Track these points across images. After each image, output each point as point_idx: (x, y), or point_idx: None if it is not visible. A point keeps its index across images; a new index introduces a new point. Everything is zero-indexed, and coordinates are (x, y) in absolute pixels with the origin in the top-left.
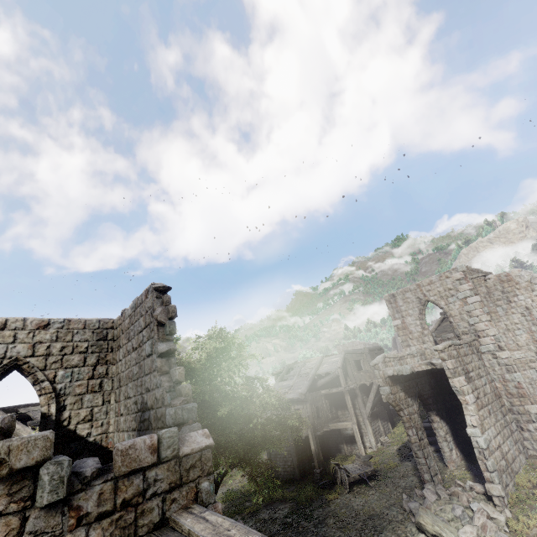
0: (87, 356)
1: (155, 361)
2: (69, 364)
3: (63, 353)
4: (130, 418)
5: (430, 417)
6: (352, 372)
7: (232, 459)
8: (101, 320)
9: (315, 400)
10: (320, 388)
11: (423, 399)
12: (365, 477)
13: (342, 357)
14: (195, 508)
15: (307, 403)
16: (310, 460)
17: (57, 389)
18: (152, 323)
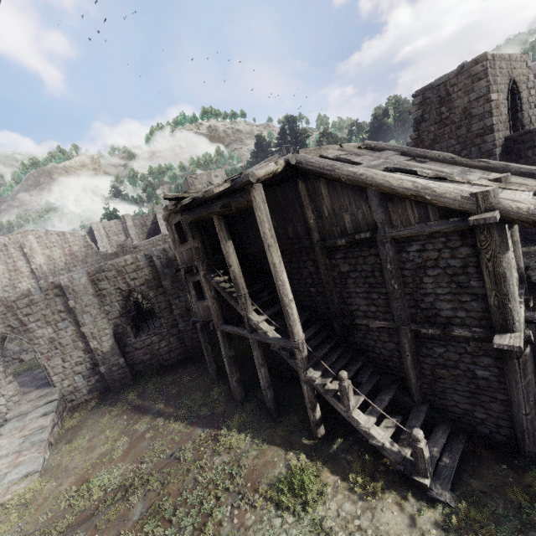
0: None
1: None
2: None
3: None
4: None
5: None
6: None
7: None
8: None
9: None
10: None
11: None
12: None
13: None
14: None
15: None
16: None
17: None
18: None
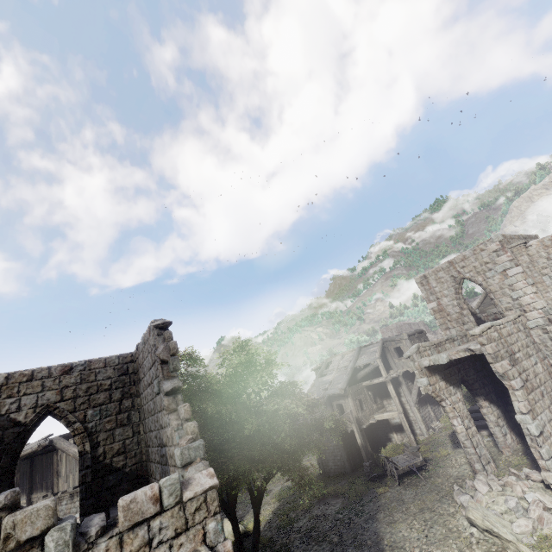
0: (112, 392)
1: (163, 400)
2: (96, 403)
3: (89, 394)
4: (154, 451)
5: (477, 402)
6: (393, 360)
7: (270, 468)
8: (119, 355)
9: (356, 393)
10: (362, 380)
11: (468, 385)
12: (414, 468)
13: (380, 346)
14: (202, 551)
15: (348, 397)
16: (359, 452)
17: (89, 428)
18: (156, 362)
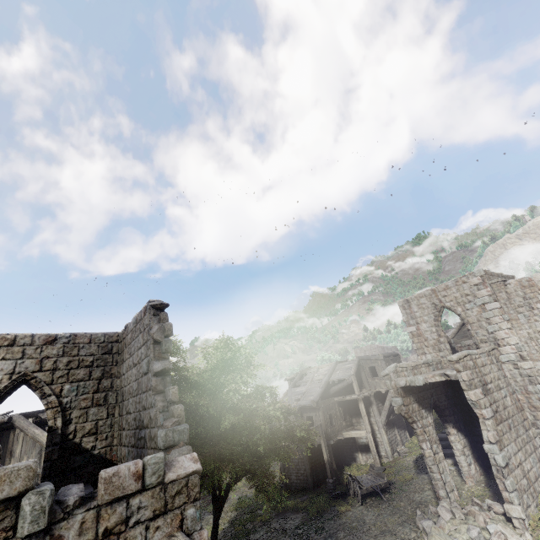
0: (92, 370)
1: (150, 380)
2: (75, 378)
3: (69, 368)
4: (130, 433)
5: (446, 429)
6: (367, 378)
7: (238, 470)
8: (106, 333)
9: (327, 408)
10: (334, 395)
11: (438, 411)
12: (378, 489)
13: (356, 364)
14: (179, 536)
15: (320, 410)
16: (323, 468)
17: (63, 403)
18: (148, 341)
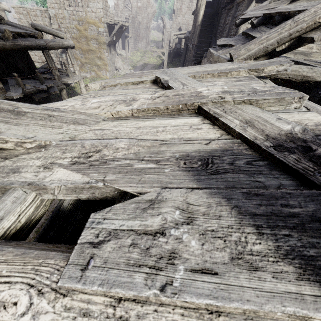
0: None
1: None
2: None
3: None
4: None
5: None
6: None
7: None
8: None
9: None
10: None
11: None
12: None
13: None
14: None
15: None
16: None
17: None
18: None
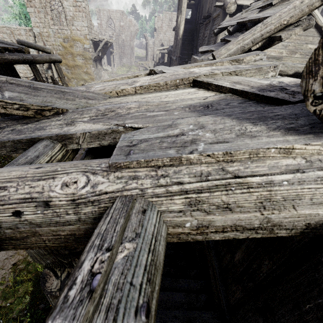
0: None
1: None
2: None
3: None
4: None
5: None
6: None
7: None
8: None
9: None
10: None
11: None
12: None
13: None
14: None
15: None
16: None
17: None
18: None
